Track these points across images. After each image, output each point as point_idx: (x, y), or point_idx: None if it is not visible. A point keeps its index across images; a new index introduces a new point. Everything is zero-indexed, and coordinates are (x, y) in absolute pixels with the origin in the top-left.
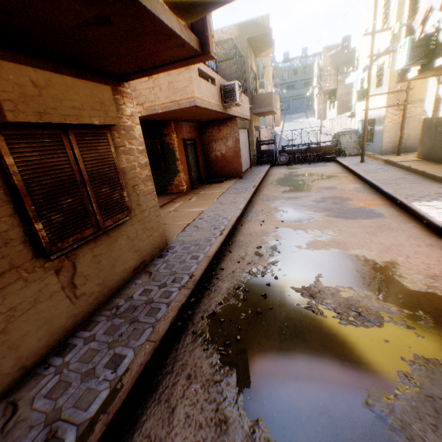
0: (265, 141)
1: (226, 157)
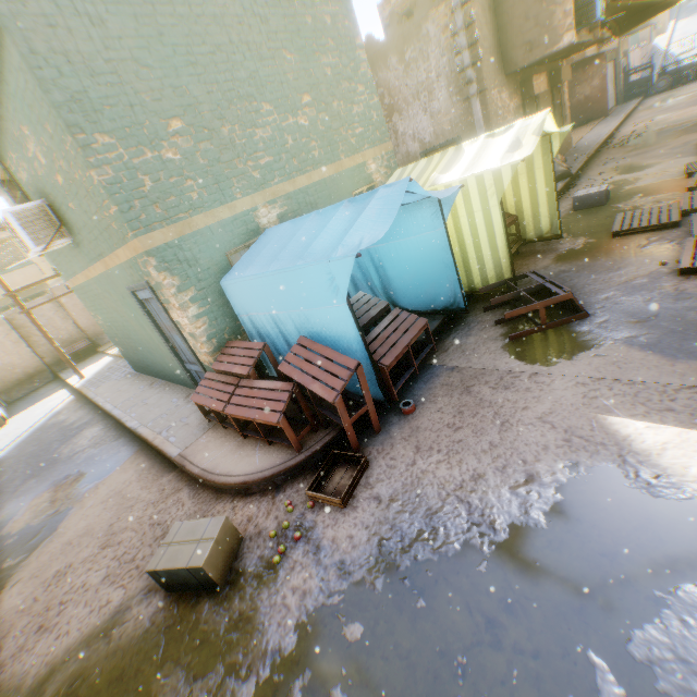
0: (635, 69)
1: (589, 99)
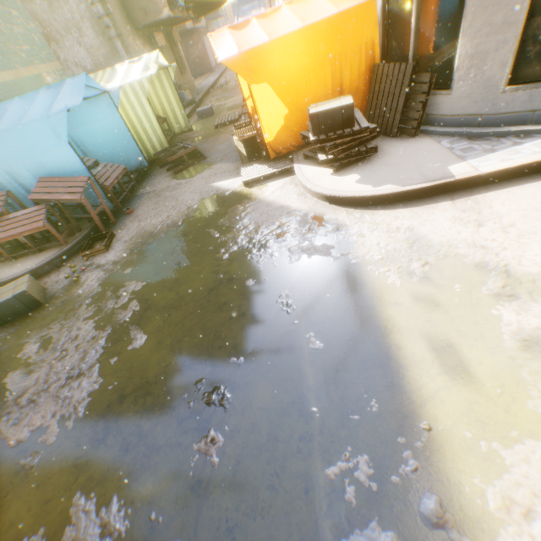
0: None
1: (200, 59)
